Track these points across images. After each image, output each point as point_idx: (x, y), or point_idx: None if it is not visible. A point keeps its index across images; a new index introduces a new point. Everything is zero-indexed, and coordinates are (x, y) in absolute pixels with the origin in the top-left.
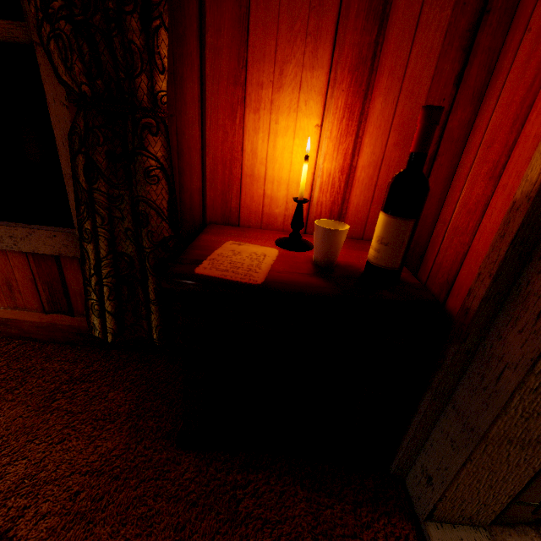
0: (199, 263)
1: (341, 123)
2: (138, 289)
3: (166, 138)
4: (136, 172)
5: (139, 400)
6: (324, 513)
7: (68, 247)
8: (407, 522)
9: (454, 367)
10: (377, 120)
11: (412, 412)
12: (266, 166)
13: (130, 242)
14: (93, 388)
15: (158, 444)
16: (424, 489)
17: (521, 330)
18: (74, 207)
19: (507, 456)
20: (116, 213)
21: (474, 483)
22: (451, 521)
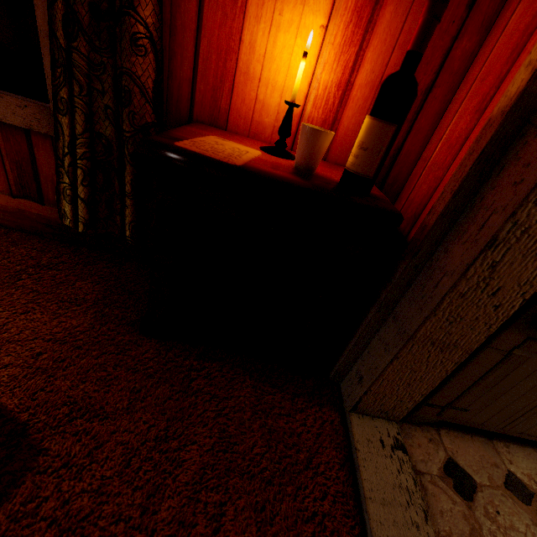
0: (180, 140)
1: (347, 29)
2: (114, 180)
3: (159, 2)
4: (122, 38)
5: (106, 292)
6: (266, 397)
7: (40, 122)
8: (335, 412)
9: (402, 281)
10: (384, 33)
11: (358, 325)
12: (263, 65)
13: (109, 122)
14: (60, 275)
15: (122, 328)
16: (355, 387)
17: (465, 241)
18: (50, 74)
19: (428, 357)
20: (96, 84)
21: (396, 380)
22: (371, 414)
